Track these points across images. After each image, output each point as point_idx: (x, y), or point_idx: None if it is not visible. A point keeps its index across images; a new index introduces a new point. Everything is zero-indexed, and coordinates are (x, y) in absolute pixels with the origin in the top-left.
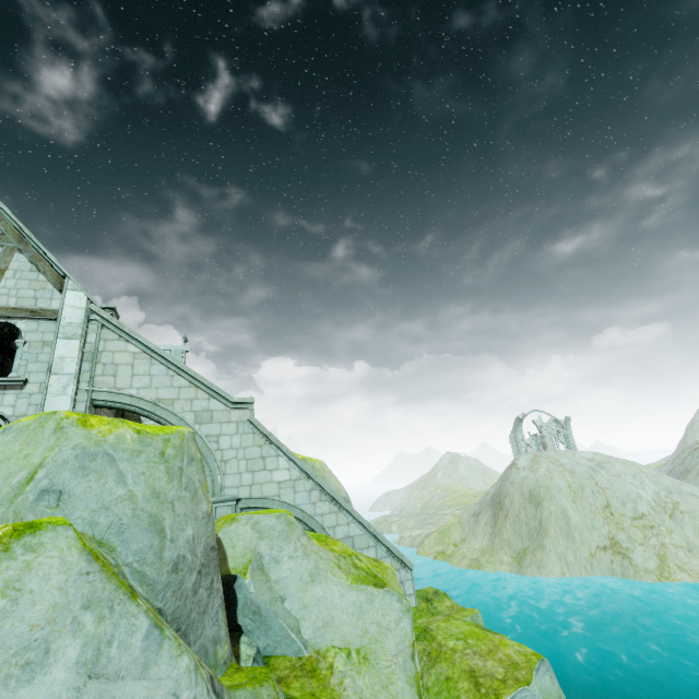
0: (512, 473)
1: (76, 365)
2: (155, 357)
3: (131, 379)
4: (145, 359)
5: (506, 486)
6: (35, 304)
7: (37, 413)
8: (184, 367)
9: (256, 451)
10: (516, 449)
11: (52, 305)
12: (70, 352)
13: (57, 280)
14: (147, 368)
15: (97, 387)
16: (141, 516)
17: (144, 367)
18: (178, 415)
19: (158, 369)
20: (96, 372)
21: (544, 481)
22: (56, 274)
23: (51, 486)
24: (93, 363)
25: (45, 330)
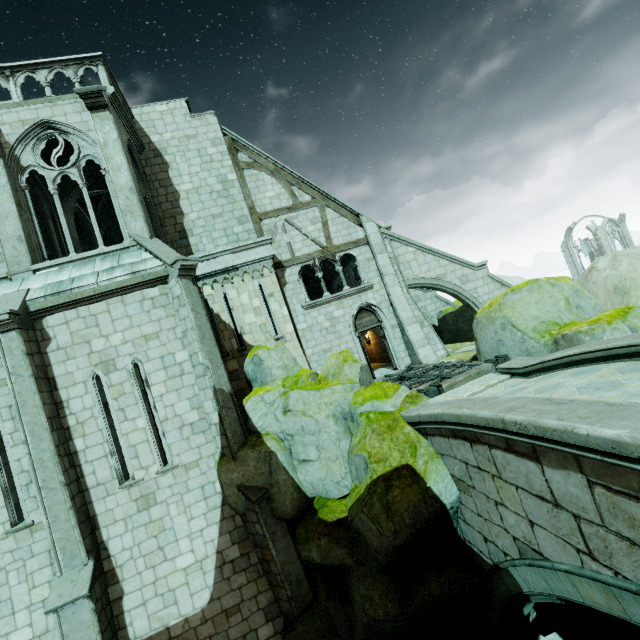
0: (593, 275)
1: (392, 267)
2: (425, 251)
3: (419, 268)
4: (420, 254)
5: (587, 287)
6: (351, 238)
7: (386, 299)
8: (443, 252)
9: (498, 292)
10: (568, 257)
11: (359, 235)
12: (385, 261)
13: (354, 218)
14: (424, 259)
15: (406, 277)
16: (603, 310)
17: (422, 259)
18: (451, 282)
19: (429, 258)
20: (401, 269)
21: (628, 274)
22: (351, 215)
23: (576, 305)
24: (397, 264)
25: (364, 252)
